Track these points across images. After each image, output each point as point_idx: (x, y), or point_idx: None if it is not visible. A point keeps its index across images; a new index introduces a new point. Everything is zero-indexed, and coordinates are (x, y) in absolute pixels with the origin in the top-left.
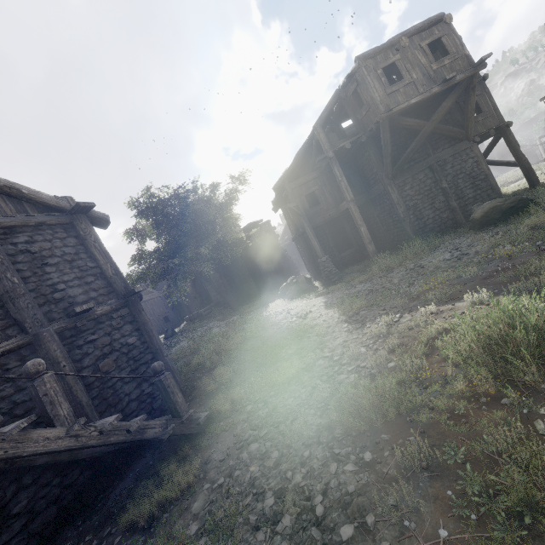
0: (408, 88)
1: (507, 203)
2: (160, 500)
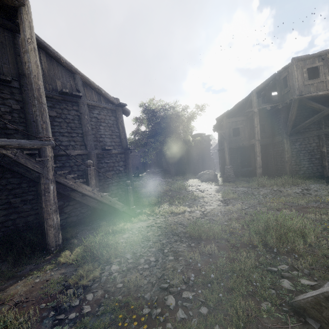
0: (320, 84)
1: None
2: (113, 229)
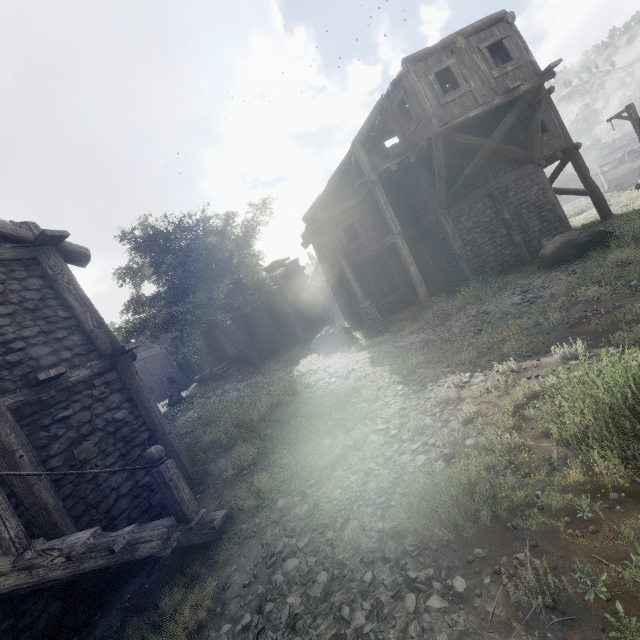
0: (465, 99)
1: (583, 236)
2: None
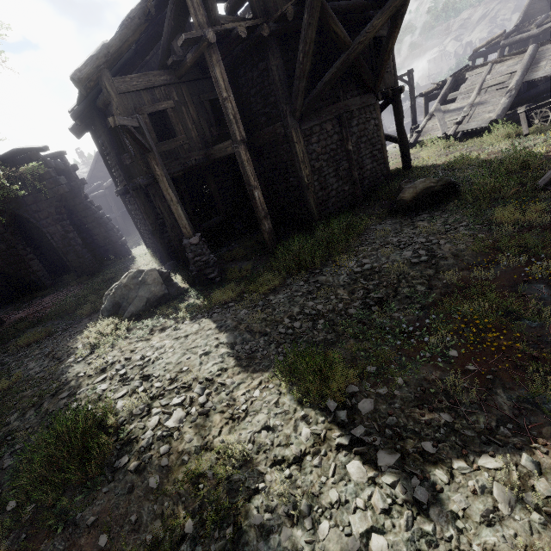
0: None
1: (439, 185)
2: None
